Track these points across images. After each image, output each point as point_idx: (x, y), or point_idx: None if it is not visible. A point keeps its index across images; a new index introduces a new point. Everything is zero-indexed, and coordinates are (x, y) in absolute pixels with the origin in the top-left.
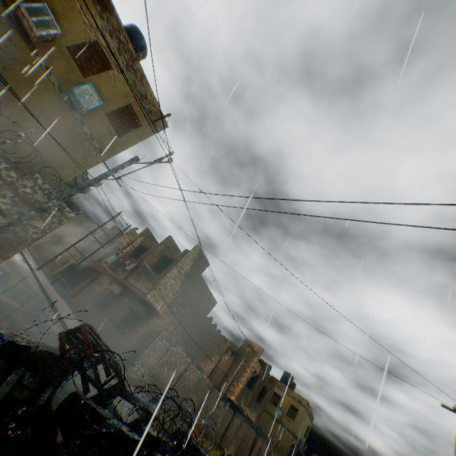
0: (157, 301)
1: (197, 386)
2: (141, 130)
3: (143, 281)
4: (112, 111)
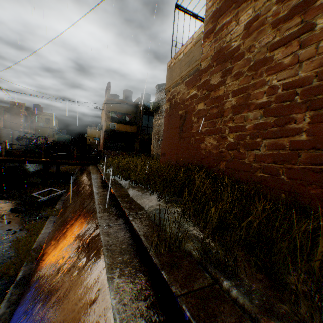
0: None
1: (8, 134)
2: None
3: None
4: None
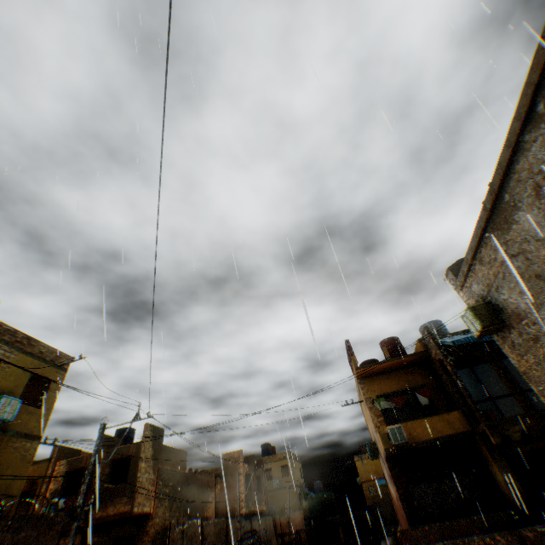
0: (144, 504)
1: (216, 532)
2: (54, 383)
3: (113, 501)
4: (23, 393)
